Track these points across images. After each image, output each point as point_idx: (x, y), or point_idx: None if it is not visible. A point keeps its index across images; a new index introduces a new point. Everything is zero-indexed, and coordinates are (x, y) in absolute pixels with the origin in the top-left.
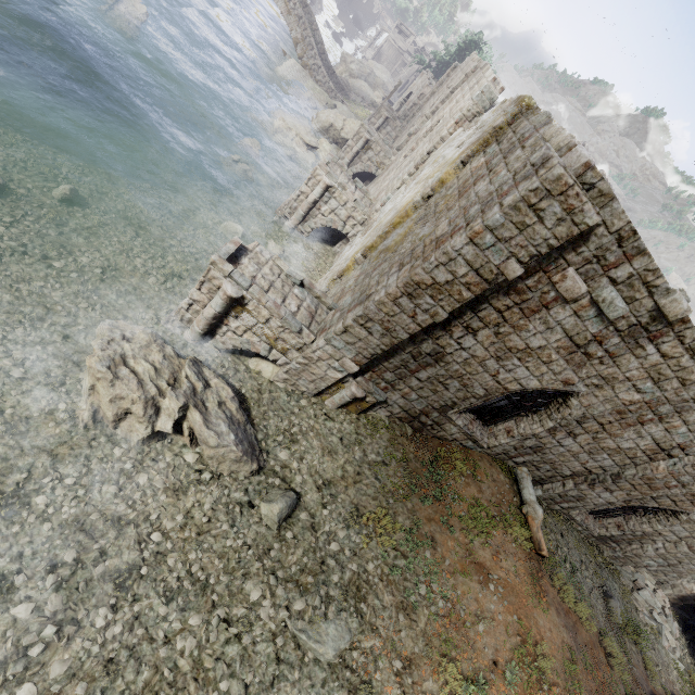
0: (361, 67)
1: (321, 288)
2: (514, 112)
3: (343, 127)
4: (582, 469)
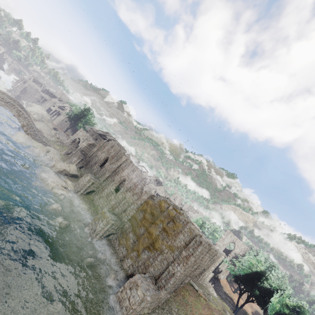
0: (38, 115)
1: (130, 263)
2: (176, 213)
3: (70, 169)
4: (199, 272)
